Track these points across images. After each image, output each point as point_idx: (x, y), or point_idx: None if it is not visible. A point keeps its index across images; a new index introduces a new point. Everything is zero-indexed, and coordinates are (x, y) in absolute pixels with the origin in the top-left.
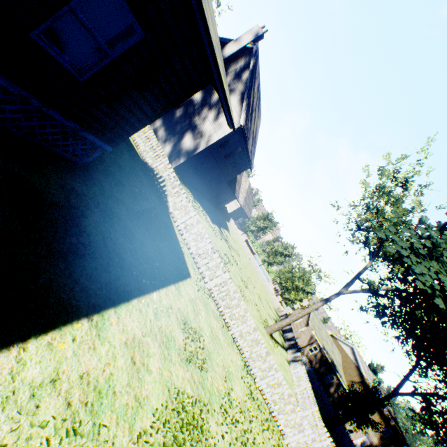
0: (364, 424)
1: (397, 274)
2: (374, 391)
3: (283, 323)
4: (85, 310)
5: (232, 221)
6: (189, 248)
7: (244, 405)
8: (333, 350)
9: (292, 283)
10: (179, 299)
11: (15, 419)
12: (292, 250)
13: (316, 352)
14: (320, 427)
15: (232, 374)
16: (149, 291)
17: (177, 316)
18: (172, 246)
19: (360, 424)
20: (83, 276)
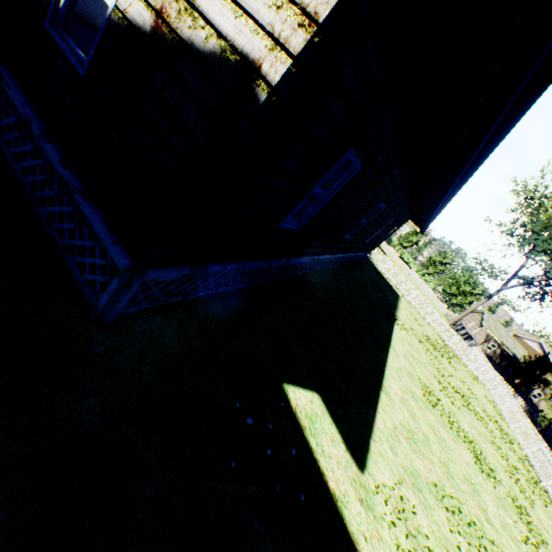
0: (536, 381)
1: (546, 267)
2: (542, 358)
3: (455, 319)
4: (396, 308)
5: (384, 242)
6: (390, 282)
7: (443, 347)
8: (515, 347)
9: (458, 289)
10: (404, 306)
11: (405, 324)
12: (451, 257)
13: (494, 349)
14: (491, 370)
15: (434, 336)
16: (398, 303)
17: (408, 311)
18: (387, 283)
19: (533, 382)
20: (389, 300)
